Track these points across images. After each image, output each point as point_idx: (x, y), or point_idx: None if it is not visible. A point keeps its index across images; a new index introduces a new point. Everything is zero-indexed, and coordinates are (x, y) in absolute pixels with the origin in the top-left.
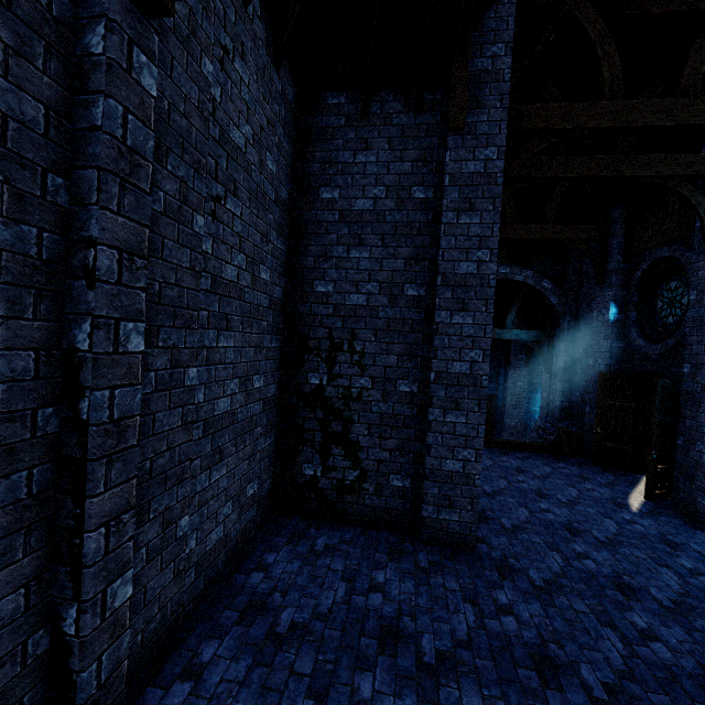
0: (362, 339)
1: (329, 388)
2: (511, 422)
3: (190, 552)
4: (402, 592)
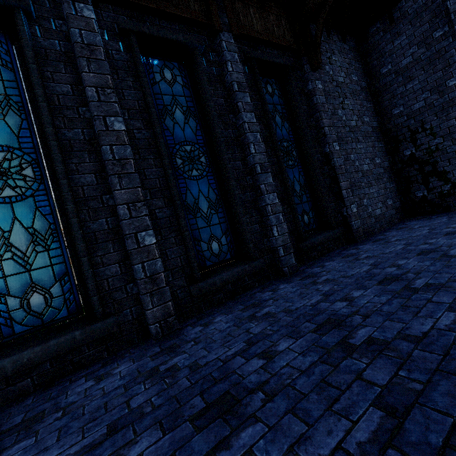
0: (428, 122)
1: (417, 153)
2: None
3: (370, 212)
4: None
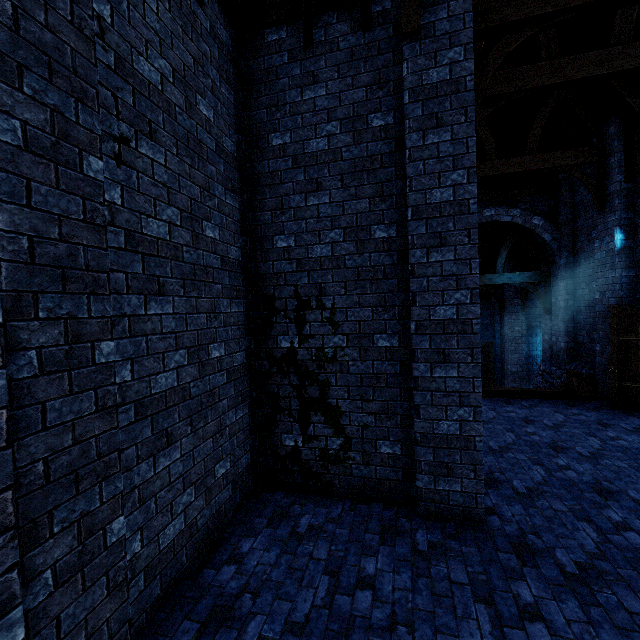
0: (331, 293)
1: (301, 350)
2: (512, 368)
3: (132, 557)
4: (396, 588)
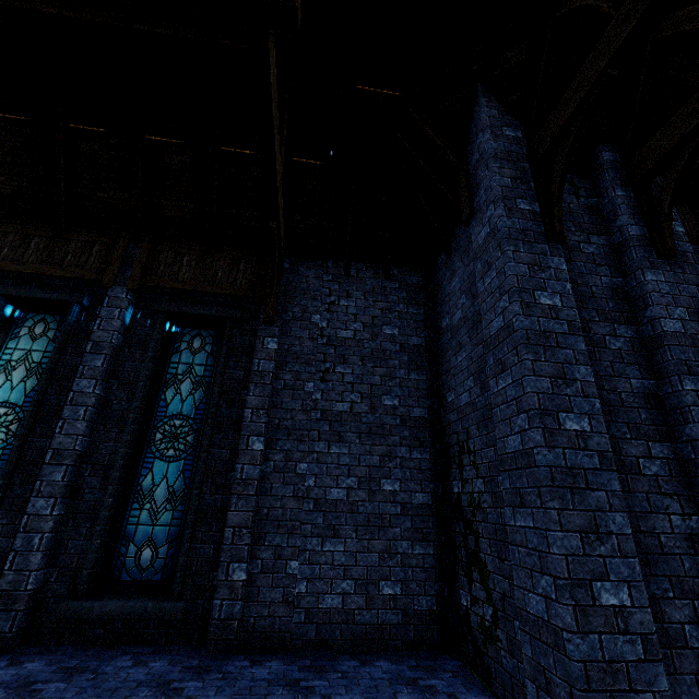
0: (472, 436)
1: (463, 495)
2: None
3: (300, 593)
4: None
